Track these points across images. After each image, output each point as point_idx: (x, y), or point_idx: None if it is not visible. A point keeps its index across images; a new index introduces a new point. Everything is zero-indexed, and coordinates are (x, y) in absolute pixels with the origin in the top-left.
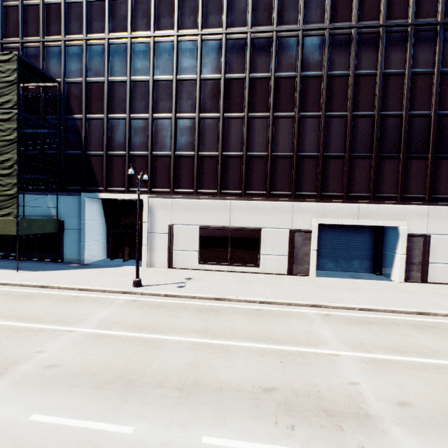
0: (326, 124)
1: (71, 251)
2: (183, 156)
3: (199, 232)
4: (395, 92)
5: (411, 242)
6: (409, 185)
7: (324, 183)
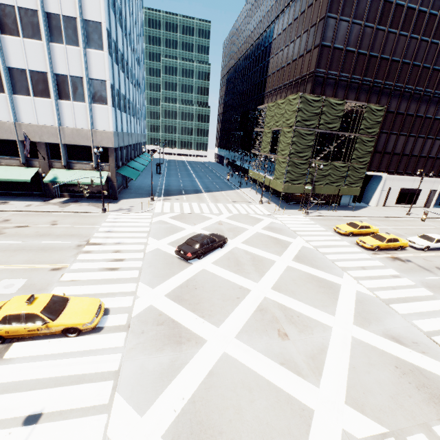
0: None
1: (344, 200)
2: (404, 155)
3: (399, 190)
4: None
5: None
6: None
7: None
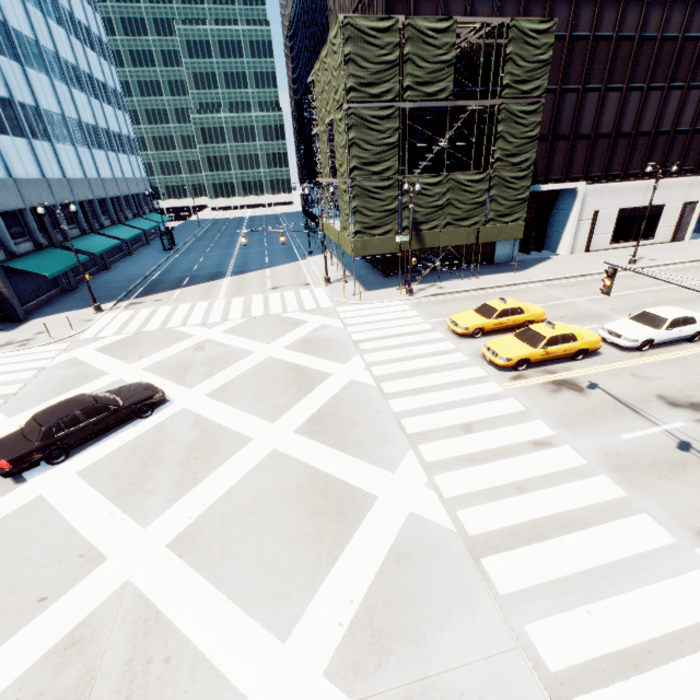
0: None
1: (502, 251)
2: (621, 136)
3: (617, 214)
4: None
5: None
6: None
7: None
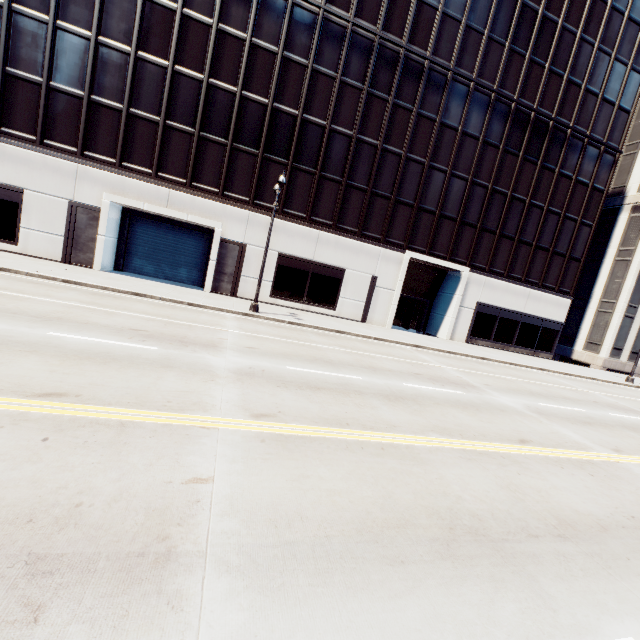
0: (138, 69)
1: None
2: None
3: None
4: (231, 60)
5: (226, 249)
6: (233, 181)
7: (128, 149)
